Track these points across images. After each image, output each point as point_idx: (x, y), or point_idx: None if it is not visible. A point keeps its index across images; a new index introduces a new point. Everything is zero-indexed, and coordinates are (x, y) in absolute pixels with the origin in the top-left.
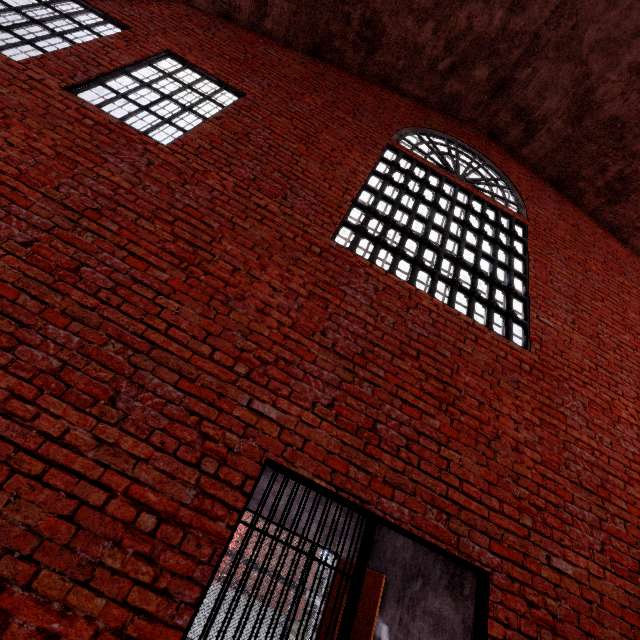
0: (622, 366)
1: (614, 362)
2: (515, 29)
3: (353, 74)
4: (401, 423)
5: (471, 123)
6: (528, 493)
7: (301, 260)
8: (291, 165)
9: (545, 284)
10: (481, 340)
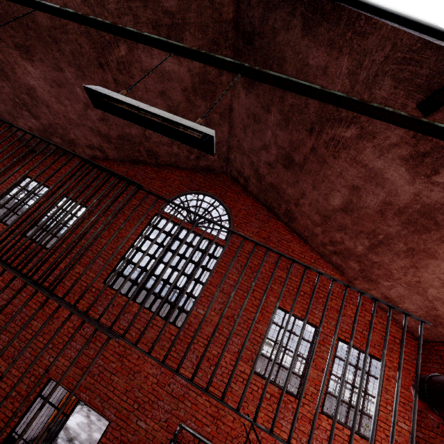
0: (239, 333)
1: (234, 331)
2: (216, 141)
3: (154, 166)
4: (100, 365)
5: (224, 173)
6: (142, 395)
7: (86, 296)
8: (98, 245)
9: (214, 287)
10: (155, 326)
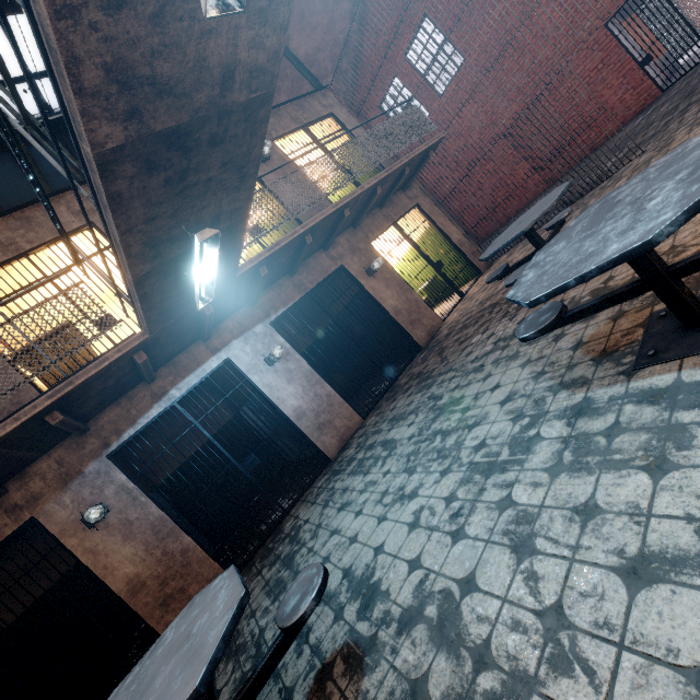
0: None
1: None
2: None
3: None
4: None
5: None
6: None
7: None
8: None
9: None
10: None
